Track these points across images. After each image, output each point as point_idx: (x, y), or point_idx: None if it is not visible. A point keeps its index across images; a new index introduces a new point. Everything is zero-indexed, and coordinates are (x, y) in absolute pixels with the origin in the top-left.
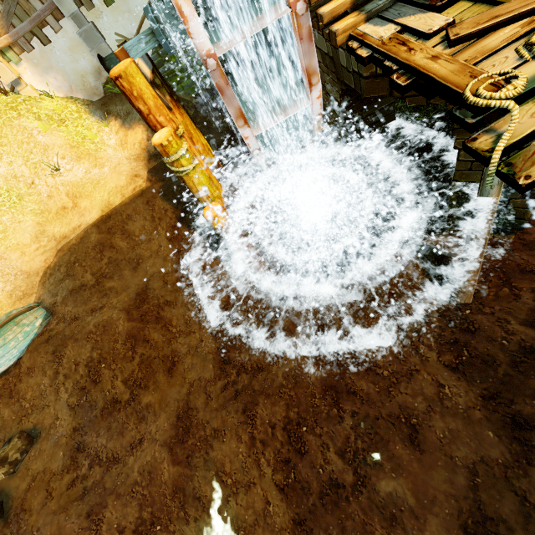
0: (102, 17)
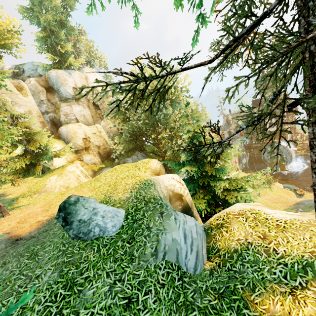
0: (242, 162)
